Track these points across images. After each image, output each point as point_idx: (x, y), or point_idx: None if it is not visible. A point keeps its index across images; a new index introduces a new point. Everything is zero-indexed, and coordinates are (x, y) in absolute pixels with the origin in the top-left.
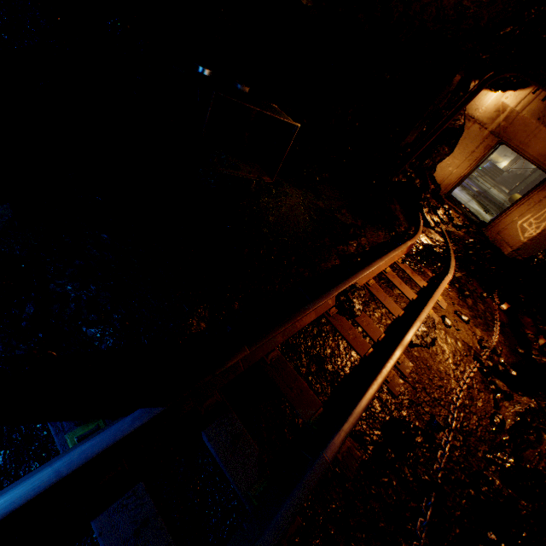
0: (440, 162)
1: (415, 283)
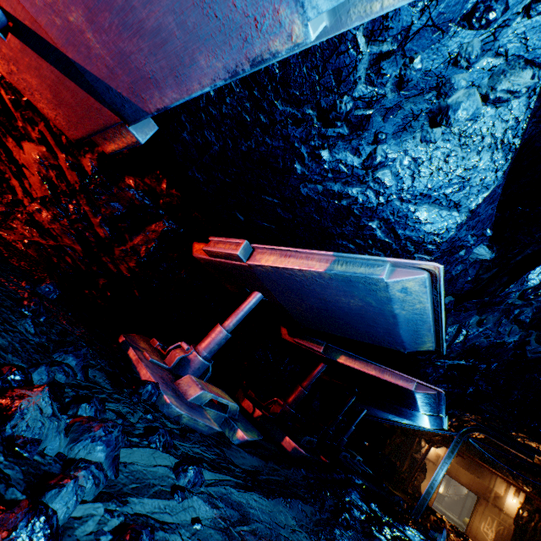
0: (422, 482)
1: (460, 540)
